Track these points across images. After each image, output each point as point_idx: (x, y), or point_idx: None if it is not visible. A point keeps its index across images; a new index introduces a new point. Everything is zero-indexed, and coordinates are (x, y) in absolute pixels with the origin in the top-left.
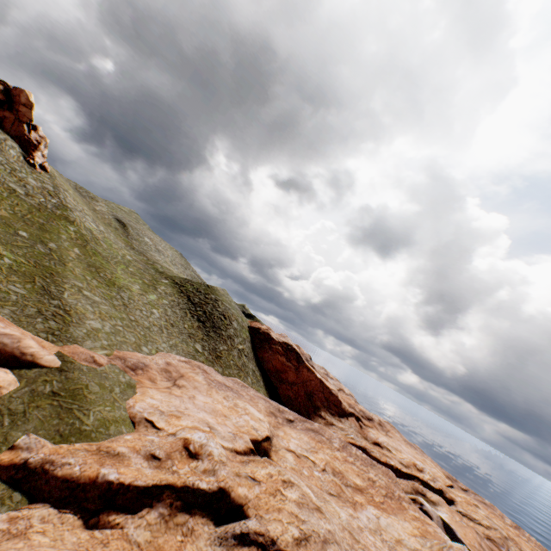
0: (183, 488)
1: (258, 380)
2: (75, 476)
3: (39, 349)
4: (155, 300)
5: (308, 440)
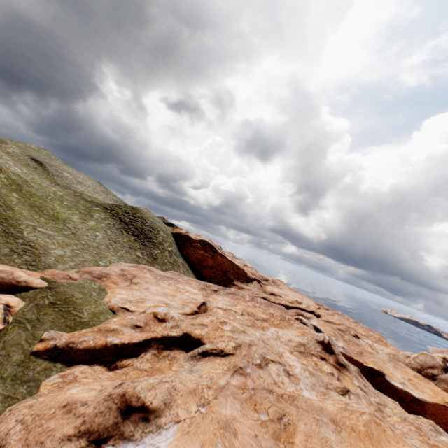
0: (162, 338)
1: (187, 269)
2: (92, 346)
3: (28, 277)
4: (95, 225)
5: (229, 300)
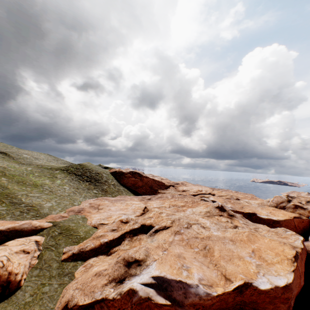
0: (130, 231)
1: (127, 192)
2: (93, 247)
3: (39, 223)
4: (61, 182)
5: (159, 201)
